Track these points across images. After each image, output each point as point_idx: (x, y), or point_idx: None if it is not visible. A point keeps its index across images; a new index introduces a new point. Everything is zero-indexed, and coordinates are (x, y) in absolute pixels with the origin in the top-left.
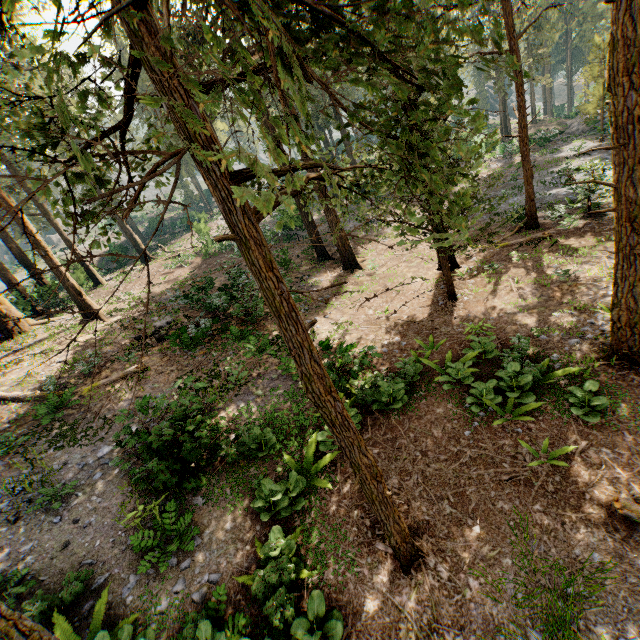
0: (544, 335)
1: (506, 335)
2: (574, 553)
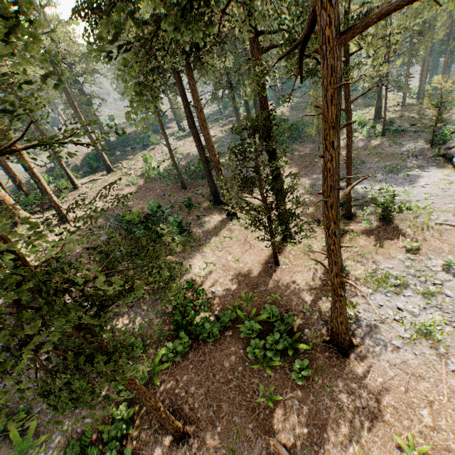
0: (309, 312)
1: (291, 305)
2: None
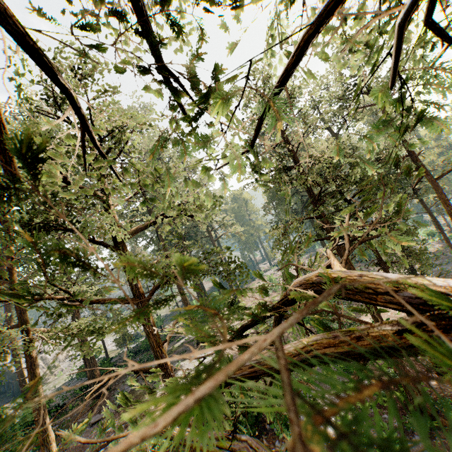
0: None
1: None
2: None
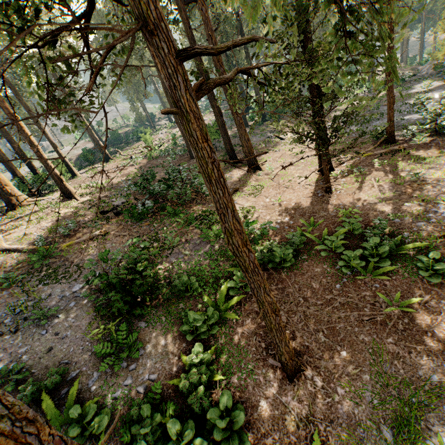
0: (398, 219)
1: (368, 218)
2: (417, 374)
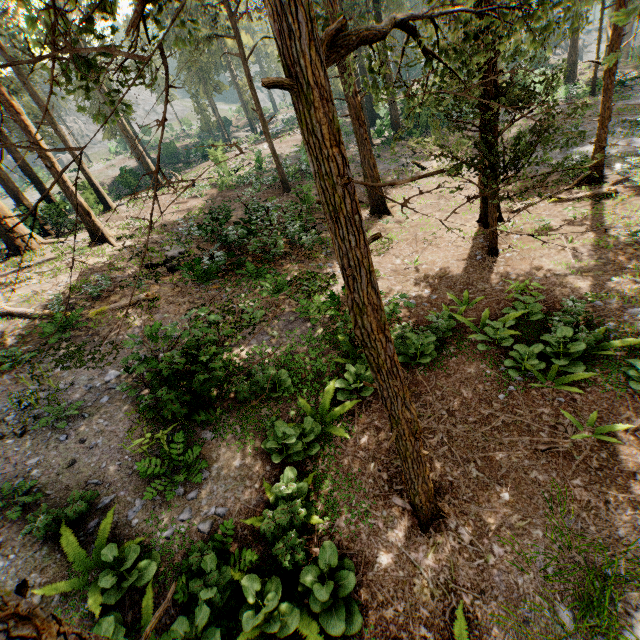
0: (599, 301)
1: (553, 298)
2: (616, 534)
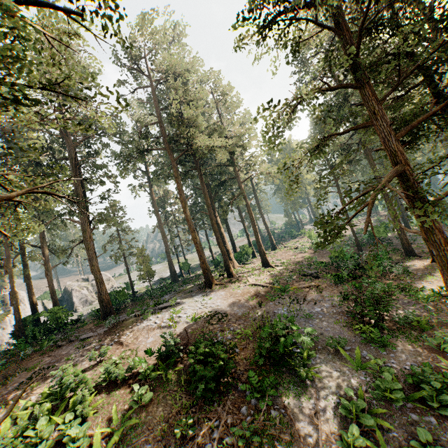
0: None
1: None
2: None
